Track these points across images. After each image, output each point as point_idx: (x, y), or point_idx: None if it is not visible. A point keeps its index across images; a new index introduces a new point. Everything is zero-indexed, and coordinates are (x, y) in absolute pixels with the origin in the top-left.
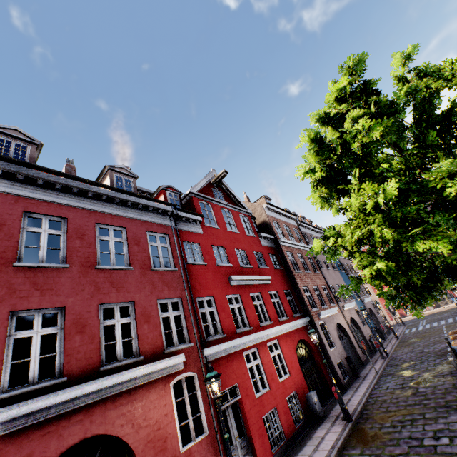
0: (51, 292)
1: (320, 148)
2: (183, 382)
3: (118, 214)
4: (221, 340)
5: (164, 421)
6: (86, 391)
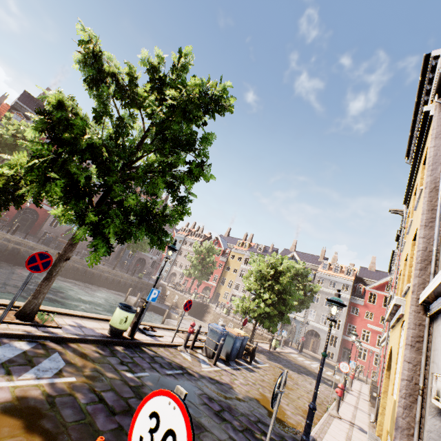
0: None
1: None
2: None
3: None
4: None
5: None
6: None
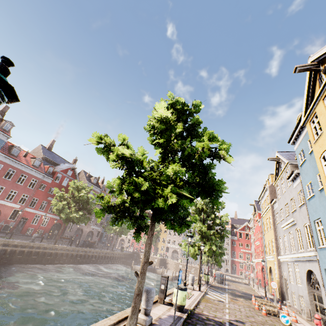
0: (5, 184)
1: (57, 190)
2: (17, 210)
3: (28, 172)
4: (33, 208)
5: (9, 213)
6: (1, 201)
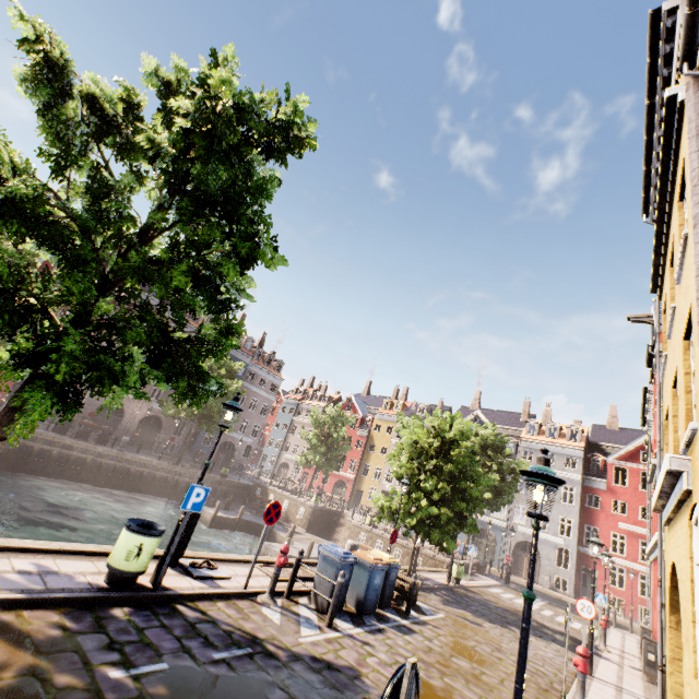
0: None
1: None
2: None
3: None
4: None
5: None
6: None
